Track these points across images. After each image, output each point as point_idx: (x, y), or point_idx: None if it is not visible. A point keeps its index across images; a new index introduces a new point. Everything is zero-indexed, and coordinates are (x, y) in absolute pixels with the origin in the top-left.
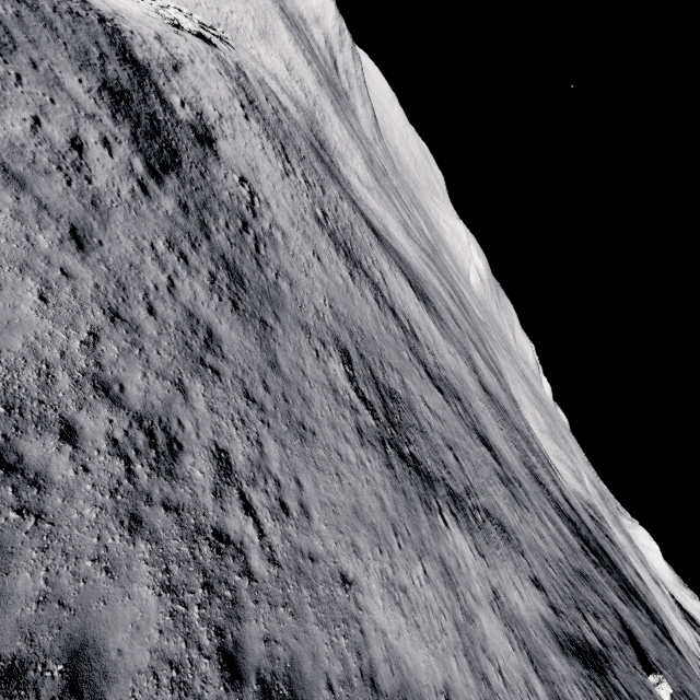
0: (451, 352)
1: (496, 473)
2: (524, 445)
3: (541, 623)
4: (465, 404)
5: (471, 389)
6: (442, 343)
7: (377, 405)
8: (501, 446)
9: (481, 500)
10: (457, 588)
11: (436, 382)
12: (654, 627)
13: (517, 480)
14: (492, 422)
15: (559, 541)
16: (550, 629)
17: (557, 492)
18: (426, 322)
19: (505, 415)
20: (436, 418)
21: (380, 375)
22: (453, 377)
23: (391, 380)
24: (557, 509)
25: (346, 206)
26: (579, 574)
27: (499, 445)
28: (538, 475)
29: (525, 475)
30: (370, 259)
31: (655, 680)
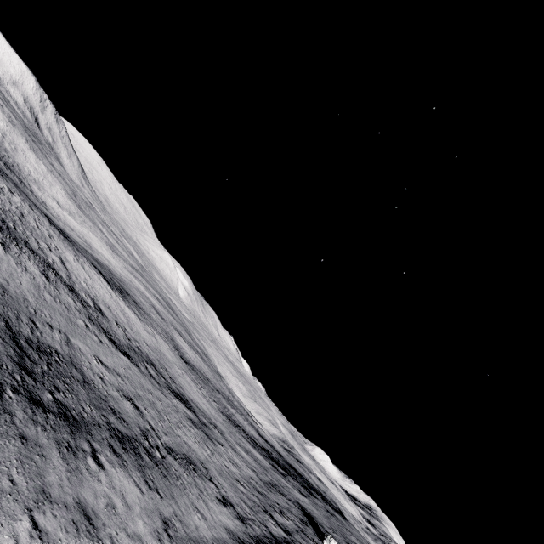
0: (149, 332)
1: (188, 418)
2: (224, 401)
3: (227, 536)
4: (160, 368)
5: (170, 360)
6: (138, 324)
7: (5, 353)
8: (199, 400)
9: (164, 440)
10: (102, 533)
11: (124, 348)
12: (327, 506)
13: (213, 424)
14: (191, 384)
15: (252, 464)
16: (237, 538)
17: (253, 432)
18: (119, 306)
19: (207, 380)
20: (115, 374)
21: (24, 330)
22: (148, 349)
23: (45, 336)
24: (252, 442)
25: (17, 199)
26: (268, 485)
27: (196, 400)
28: (236, 420)
29: (222, 420)
30: (45, 244)
31: (327, 543)
